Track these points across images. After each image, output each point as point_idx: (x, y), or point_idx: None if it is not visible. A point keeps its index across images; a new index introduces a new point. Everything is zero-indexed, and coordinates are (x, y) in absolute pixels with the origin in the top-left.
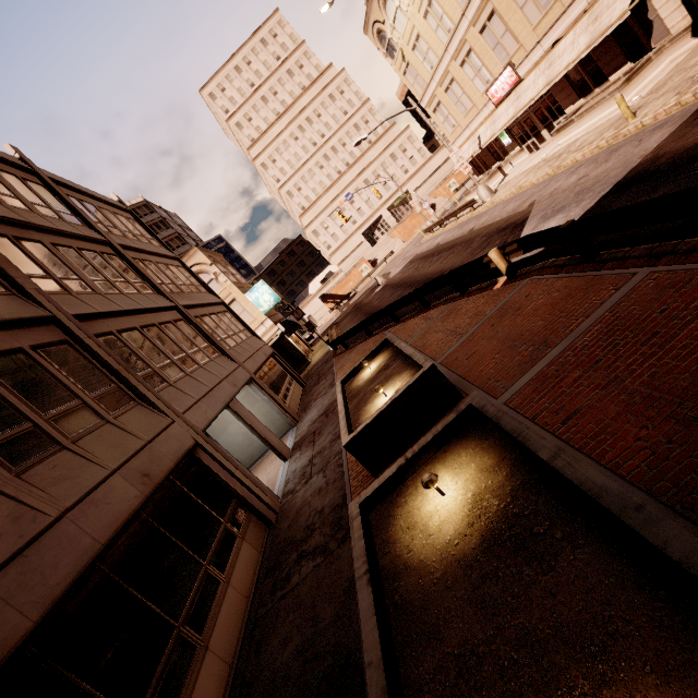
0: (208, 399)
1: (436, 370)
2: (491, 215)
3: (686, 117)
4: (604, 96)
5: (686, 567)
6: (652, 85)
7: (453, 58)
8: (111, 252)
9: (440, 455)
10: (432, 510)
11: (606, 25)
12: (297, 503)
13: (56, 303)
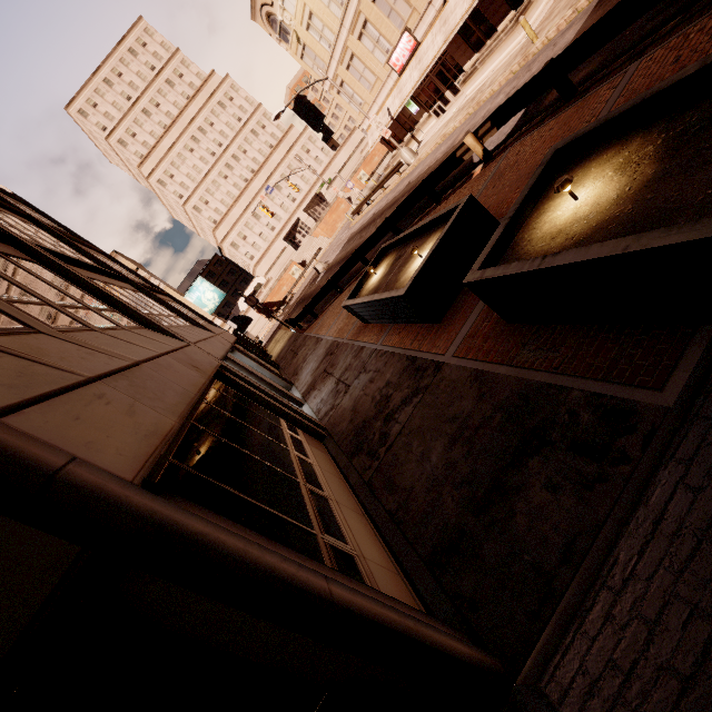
0: (208, 343)
1: (475, 201)
2: (424, 165)
3: (590, 10)
4: (501, 38)
5: None
6: (539, 21)
7: (349, 32)
8: (32, 224)
9: (541, 203)
10: (572, 213)
11: None
12: (346, 407)
13: (5, 227)
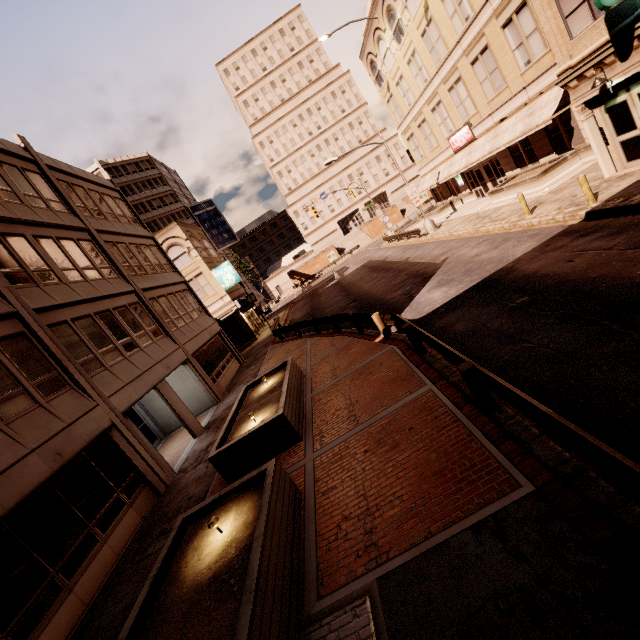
0: (137, 383)
1: (285, 417)
2: (423, 252)
3: (547, 238)
4: (526, 179)
5: (236, 633)
6: (561, 182)
7: (426, 103)
8: (88, 238)
9: (240, 498)
10: (211, 541)
11: (535, 124)
12: (182, 483)
13: (21, 299)
